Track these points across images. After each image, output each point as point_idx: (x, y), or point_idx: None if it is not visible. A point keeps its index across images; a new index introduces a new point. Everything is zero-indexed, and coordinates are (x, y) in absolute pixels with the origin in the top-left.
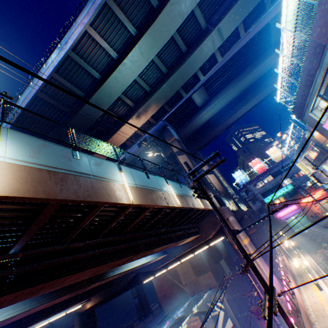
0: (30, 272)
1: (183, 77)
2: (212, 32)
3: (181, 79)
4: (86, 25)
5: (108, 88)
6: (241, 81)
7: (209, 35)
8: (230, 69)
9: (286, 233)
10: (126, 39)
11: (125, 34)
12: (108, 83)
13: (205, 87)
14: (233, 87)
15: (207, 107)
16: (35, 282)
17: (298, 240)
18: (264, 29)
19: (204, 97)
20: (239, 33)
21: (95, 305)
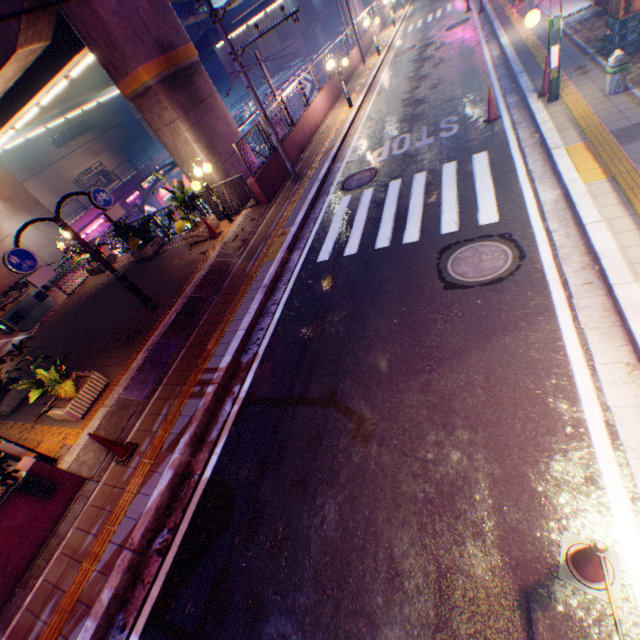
0: None
1: None
2: None
3: None
4: None
5: None
6: None
7: None
8: None
9: None
10: None
11: None
12: None
13: None
14: None
15: None
16: None
17: None
18: None
19: None
20: None
21: None
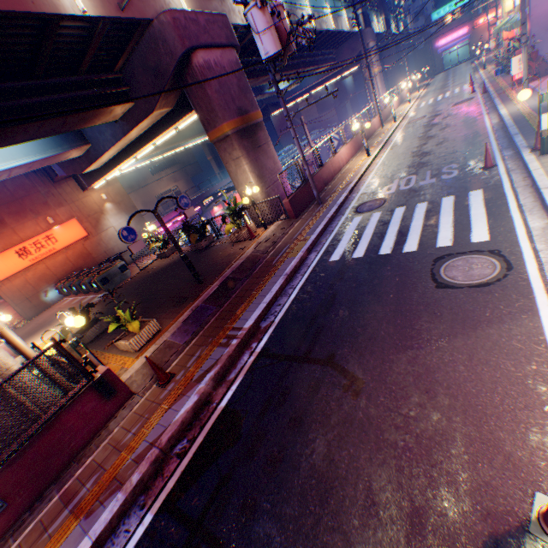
0: None
1: None
2: None
3: None
4: None
5: None
6: None
7: None
8: None
9: (433, 74)
10: None
11: None
12: None
13: None
14: None
15: None
16: None
17: (435, 80)
18: None
19: None
20: None
21: None
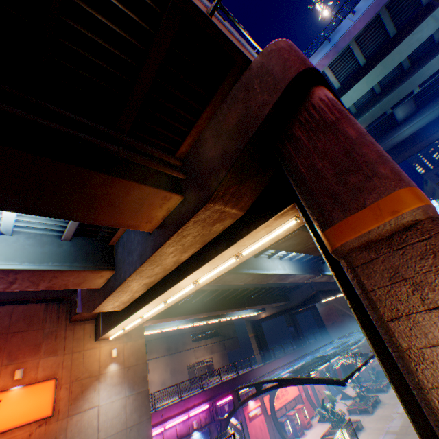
0: None
1: (398, 96)
2: None
3: (395, 98)
4: (324, 68)
5: None
6: None
7: None
8: None
9: None
10: (352, 70)
11: (352, 66)
12: None
13: (413, 99)
14: None
15: (410, 122)
16: None
17: None
18: None
19: (409, 110)
20: None
21: (266, 317)
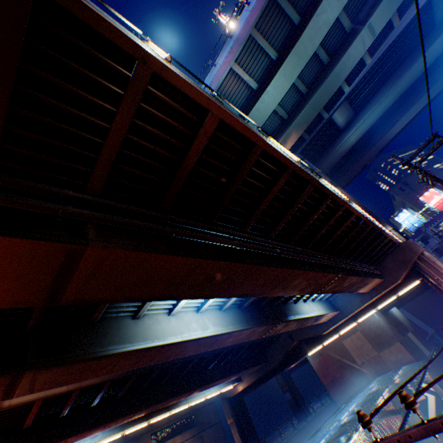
0: (280, 259)
1: (327, 93)
2: (362, 31)
3: (324, 95)
4: (231, 63)
5: (249, 122)
6: (397, 82)
7: (357, 35)
8: (380, 71)
9: None
10: (265, 66)
11: (265, 61)
12: (250, 116)
13: (348, 102)
14: (387, 92)
15: (353, 127)
16: (287, 266)
17: None
18: (423, 8)
19: (347, 114)
20: (390, 23)
21: (246, 389)
